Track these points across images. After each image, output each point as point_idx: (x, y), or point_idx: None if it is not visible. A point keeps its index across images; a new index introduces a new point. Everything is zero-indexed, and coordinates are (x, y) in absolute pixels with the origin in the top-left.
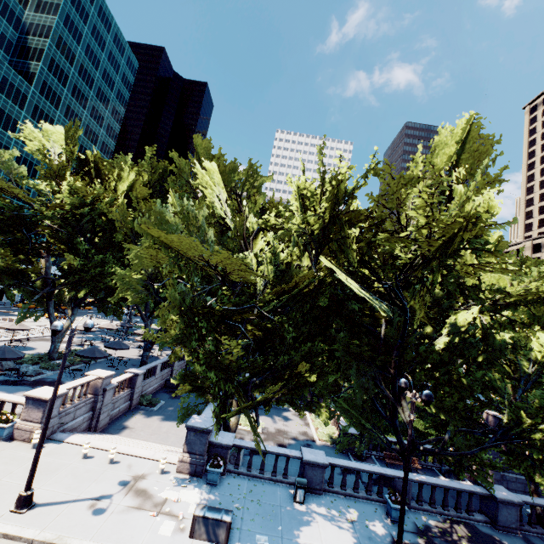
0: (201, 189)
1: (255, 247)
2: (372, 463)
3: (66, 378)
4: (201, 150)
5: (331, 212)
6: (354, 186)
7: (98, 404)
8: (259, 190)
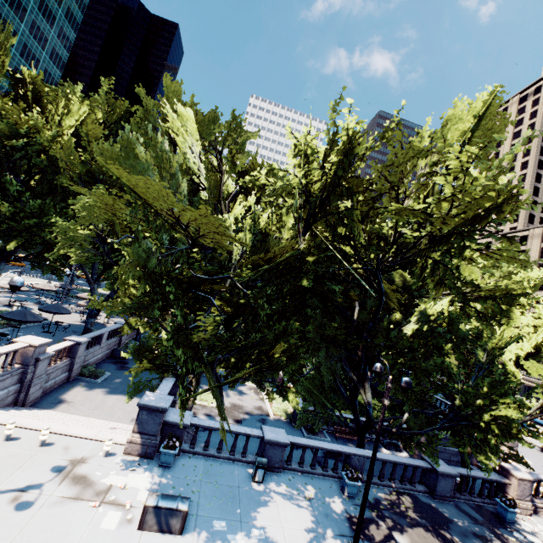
0: (174, 133)
1: (231, 212)
2: (323, 437)
3: None
4: (170, 94)
5: (335, 177)
6: (364, 149)
7: (28, 375)
8: (242, 147)
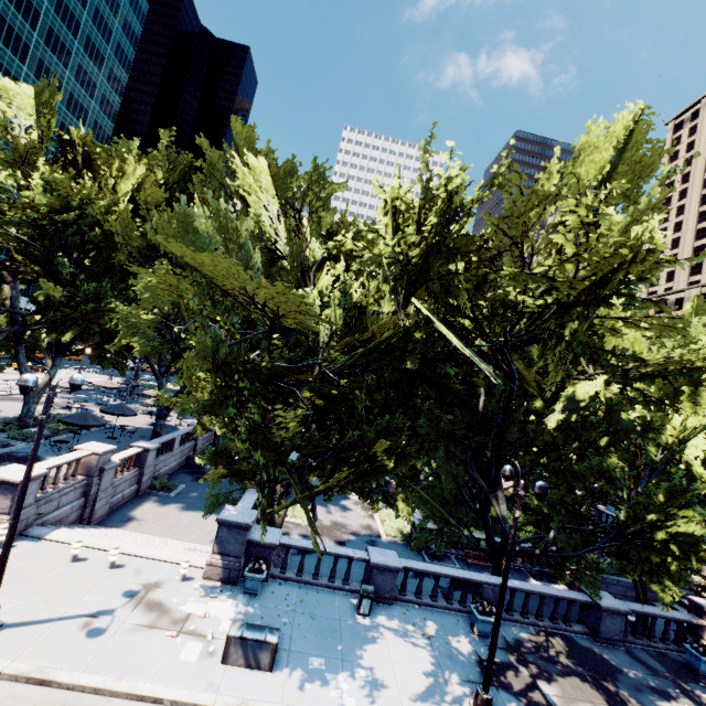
0: (244, 193)
1: (318, 283)
2: (451, 564)
3: (46, 453)
4: (241, 141)
5: (434, 236)
6: (469, 200)
7: (92, 488)
8: (327, 203)
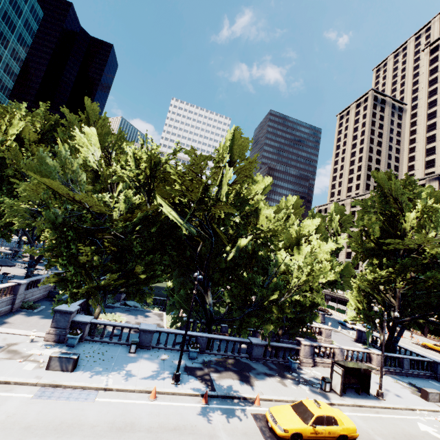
0: (78, 145)
1: (118, 190)
2: None
3: None
4: (90, 111)
5: (151, 173)
6: (164, 159)
7: None
8: (124, 151)
